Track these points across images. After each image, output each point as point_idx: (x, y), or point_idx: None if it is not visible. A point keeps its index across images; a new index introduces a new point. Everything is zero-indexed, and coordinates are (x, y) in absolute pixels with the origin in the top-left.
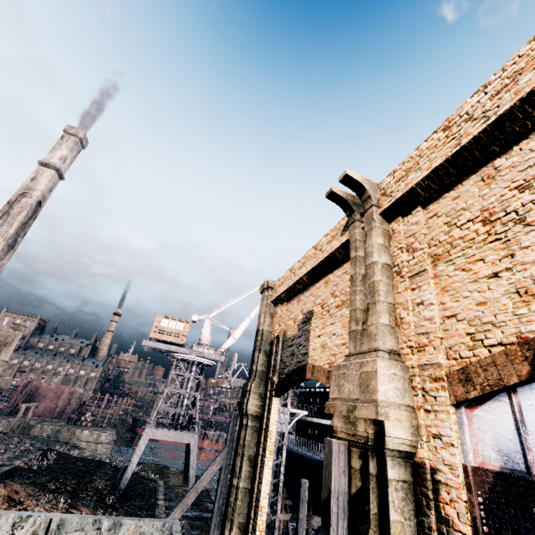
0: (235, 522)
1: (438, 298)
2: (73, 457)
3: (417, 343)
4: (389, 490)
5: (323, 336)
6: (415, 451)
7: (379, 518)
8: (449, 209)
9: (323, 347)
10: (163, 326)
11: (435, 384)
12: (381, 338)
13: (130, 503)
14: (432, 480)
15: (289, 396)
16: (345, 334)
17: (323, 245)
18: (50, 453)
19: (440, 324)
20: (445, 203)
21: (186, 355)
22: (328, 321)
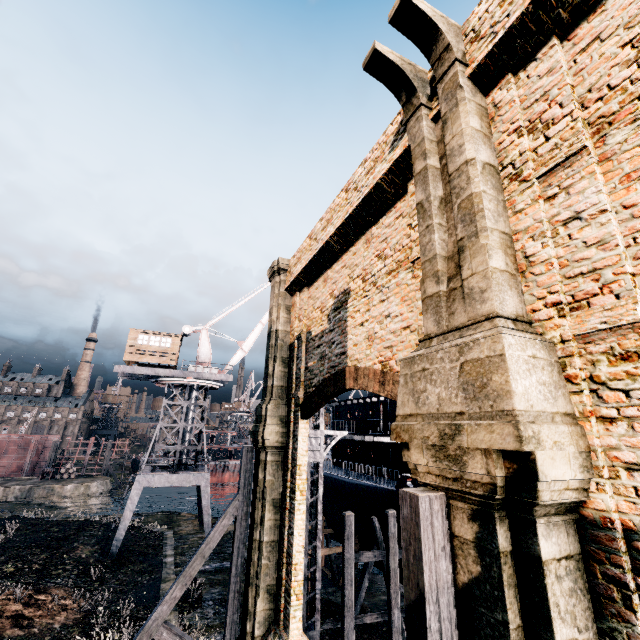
0: (261, 586)
1: (615, 198)
2: (46, 522)
3: (569, 294)
4: (547, 583)
5: (369, 322)
6: (586, 499)
7: (525, 634)
8: (634, 10)
9: (369, 339)
10: (141, 344)
11: (624, 367)
12: (497, 294)
13: (127, 569)
14: (631, 551)
15: (322, 415)
16: (407, 312)
17: (360, 179)
18: (12, 522)
19: (626, 248)
20: (624, 3)
21: (180, 379)
22: (376, 298)
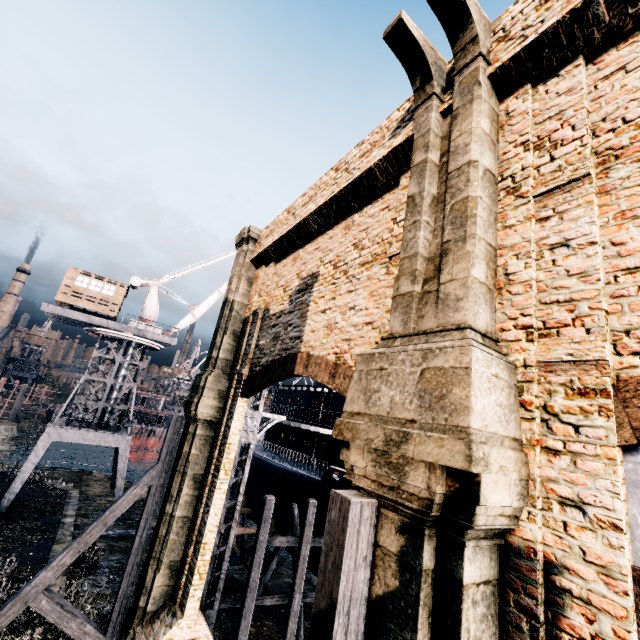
0: (164, 561)
1: (606, 233)
2: None
3: (541, 320)
4: (463, 608)
5: (332, 311)
6: (516, 527)
7: None
8: None
9: (329, 328)
10: (79, 286)
11: (580, 402)
12: (472, 305)
13: (17, 525)
14: (547, 584)
15: (263, 396)
16: (373, 308)
17: (353, 161)
18: None
19: (606, 285)
20: None
21: (117, 332)
22: (344, 287)
